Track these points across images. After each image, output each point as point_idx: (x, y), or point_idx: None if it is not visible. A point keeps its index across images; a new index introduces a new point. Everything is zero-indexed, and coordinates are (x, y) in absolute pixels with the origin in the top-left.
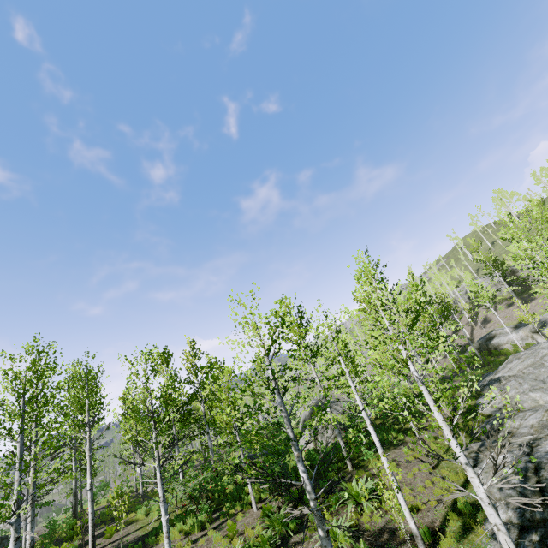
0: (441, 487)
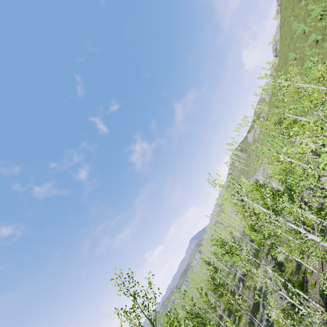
0: None
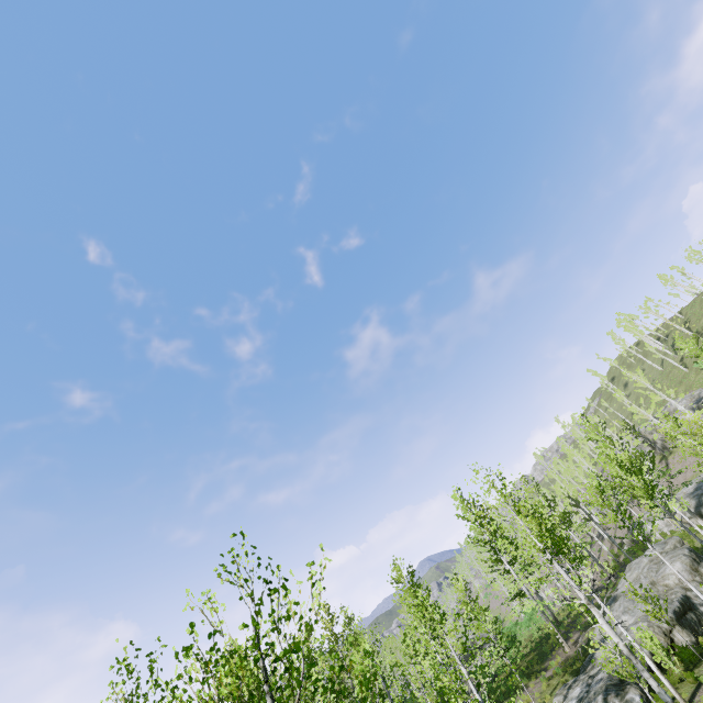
0: None
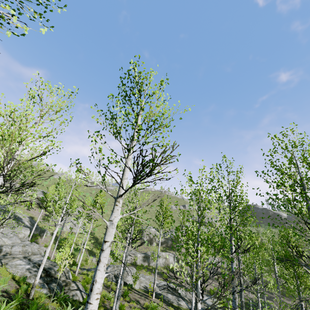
0: (0, 273)
